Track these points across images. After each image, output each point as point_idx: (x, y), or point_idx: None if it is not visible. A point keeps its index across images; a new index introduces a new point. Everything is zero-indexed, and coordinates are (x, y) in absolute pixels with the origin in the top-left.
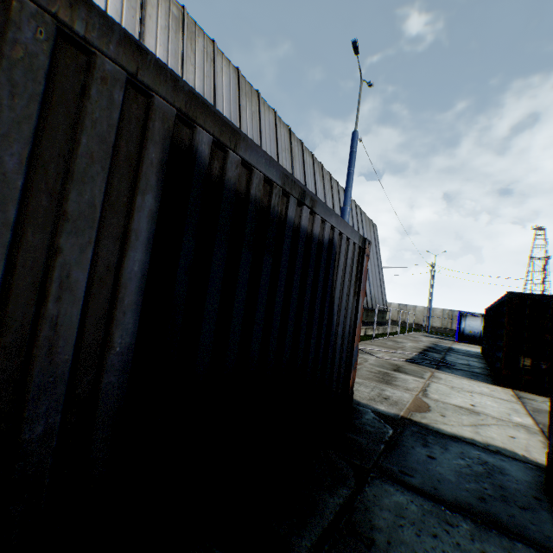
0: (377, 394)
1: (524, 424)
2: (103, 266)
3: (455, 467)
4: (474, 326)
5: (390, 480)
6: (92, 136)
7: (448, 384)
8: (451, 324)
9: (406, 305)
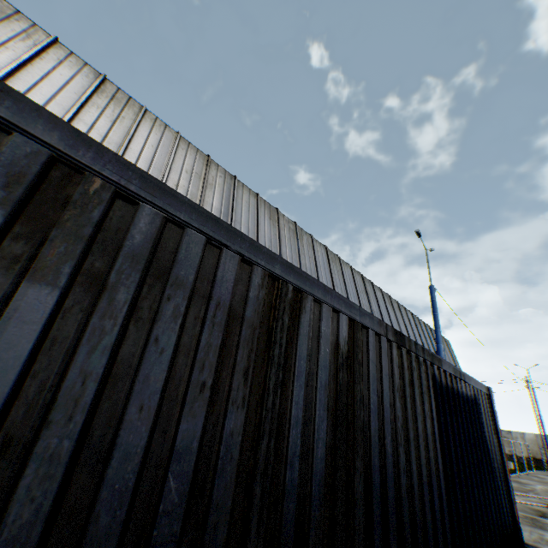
0: (537, 536)
1: None
2: (430, 433)
3: None
4: None
5: None
6: (423, 385)
7: None
8: None
9: (509, 431)
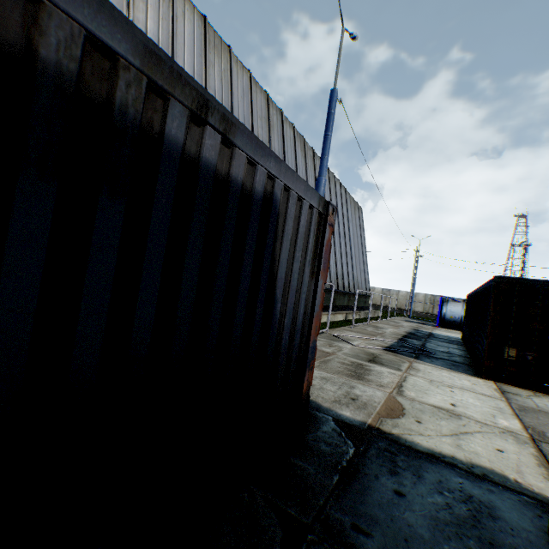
0: (344, 393)
1: (511, 430)
2: None
3: (431, 509)
4: (456, 311)
5: (335, 548)
6: None
7: (427, 377)
8: (433, 309)
9: (390, 290)
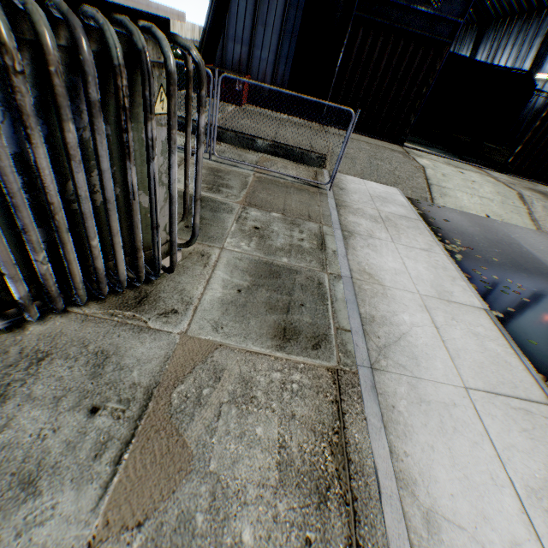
0: None
1: None
2: None
3: None
4: None
5: None
6: None
7: None
8: None
9: None
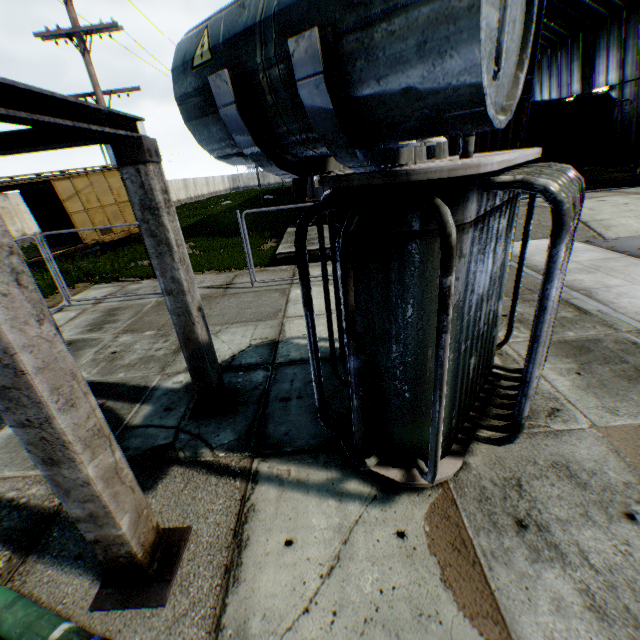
0: None
1: None
2: None
3: None
4: None
5: None
6: None
7: None
8: None
9: None
